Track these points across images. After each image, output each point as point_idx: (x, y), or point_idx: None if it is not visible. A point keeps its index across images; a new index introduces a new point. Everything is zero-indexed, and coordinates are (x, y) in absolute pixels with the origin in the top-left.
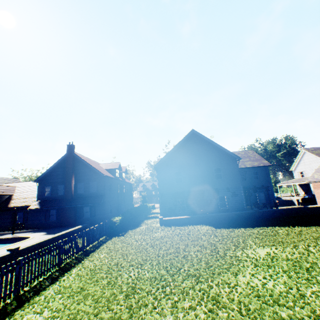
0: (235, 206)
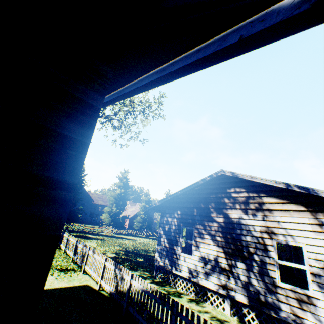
0: (84, 218)
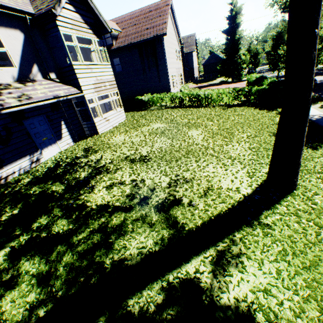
0: None
